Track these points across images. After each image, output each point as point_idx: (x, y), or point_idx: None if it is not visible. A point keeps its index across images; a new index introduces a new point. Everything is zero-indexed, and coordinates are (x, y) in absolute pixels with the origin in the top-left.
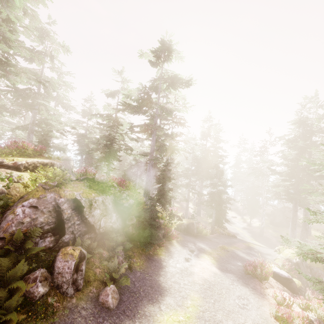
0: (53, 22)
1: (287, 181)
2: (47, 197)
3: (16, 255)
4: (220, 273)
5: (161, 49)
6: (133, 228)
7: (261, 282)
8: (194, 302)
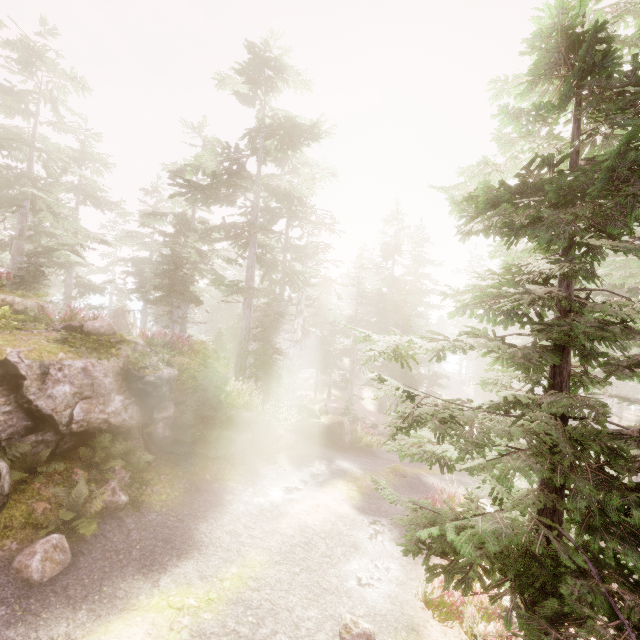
0: (51, 31)
1: None
2: None
3: None
4: (358, 516)
5: (255, 66)
6: (167, 425)
7: None
8: (244, 572)
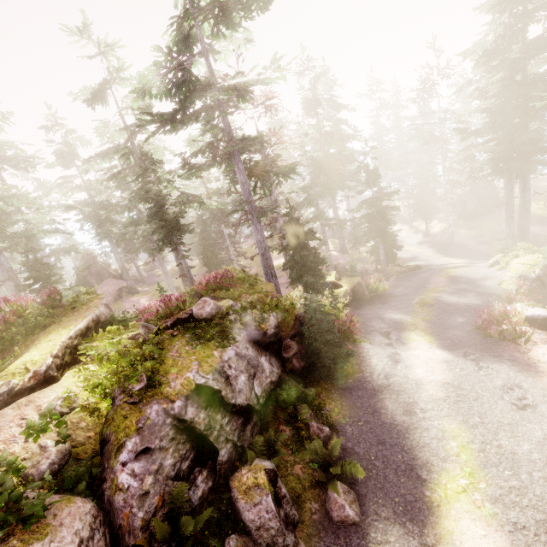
0: None
1: (490, 141)
2: (151, 417)
3: (175, 546)
4: (451, 355)
5: None
6: (299, 359)
7: (519, 344)
8: (460, 441)
